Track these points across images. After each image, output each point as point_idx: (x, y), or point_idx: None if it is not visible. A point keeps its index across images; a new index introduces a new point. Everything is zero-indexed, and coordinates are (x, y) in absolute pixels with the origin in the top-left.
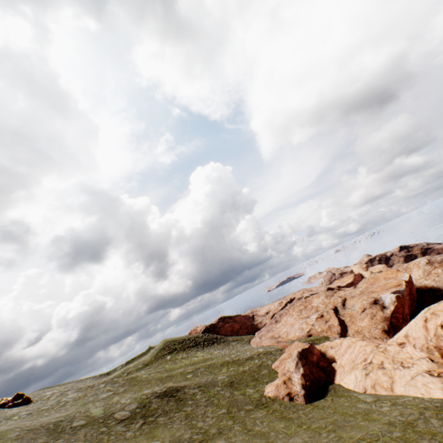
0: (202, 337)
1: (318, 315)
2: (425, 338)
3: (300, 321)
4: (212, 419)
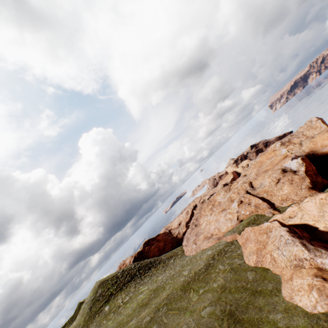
0: (136, 268)
1: (238, 202)
2: None
3: (222, 214)
4: None
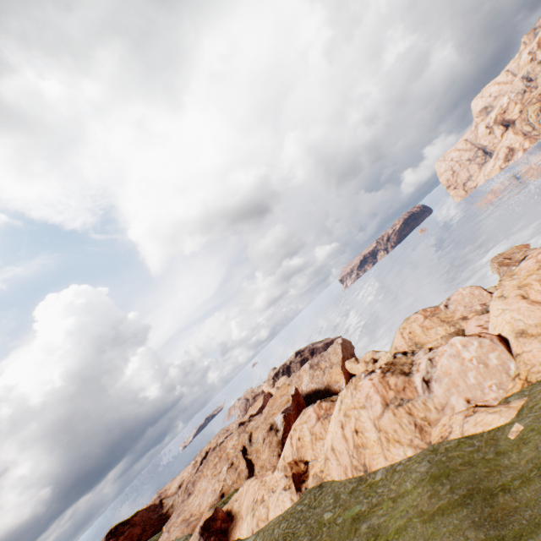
0: None
1: (229, 464)
2: (292, 454)
3: (213, 481)
4: None
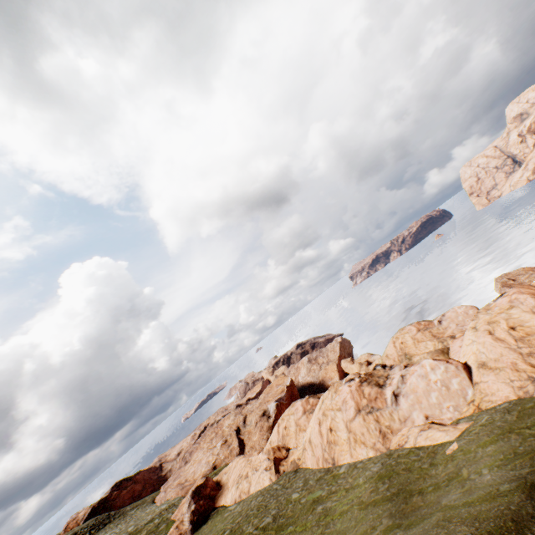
0: (87, 524)
1: (223, 441)
2: (278, 440)
3: (208, 453)
4: None
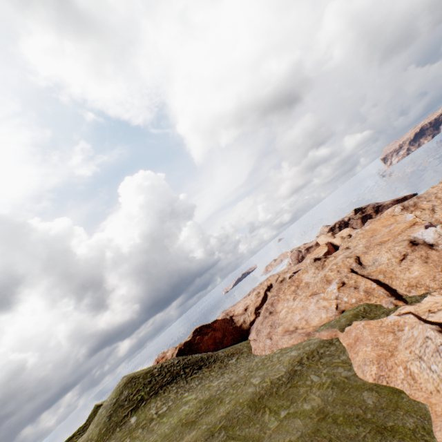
0: (180, 365)
1: (338, 283)
2: None
3: (312, 300)
4: None
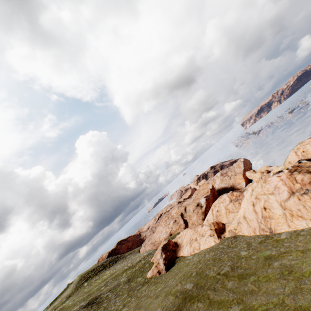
0: (107, 260)
1: (174, 221)
2: (213, 219)
3: (165, 227)
4: (120, 302)
